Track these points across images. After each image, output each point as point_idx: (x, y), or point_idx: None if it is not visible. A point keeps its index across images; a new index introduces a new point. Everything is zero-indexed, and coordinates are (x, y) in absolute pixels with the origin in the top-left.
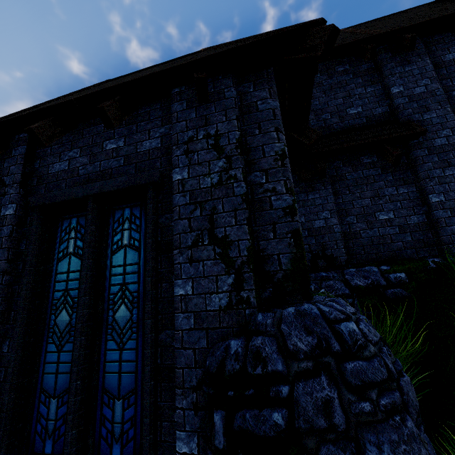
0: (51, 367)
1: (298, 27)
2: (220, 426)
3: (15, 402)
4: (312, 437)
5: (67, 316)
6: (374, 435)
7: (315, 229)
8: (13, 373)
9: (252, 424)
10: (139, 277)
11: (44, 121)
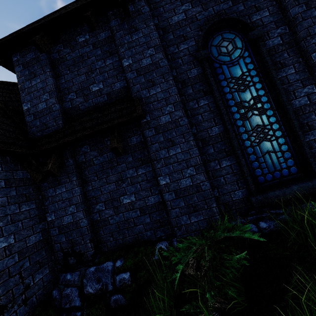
0: None
1: None
2: None
3: None
4: None
5: None
6: None
7: (64, 225)
8: None
9: None
10: None
11: None
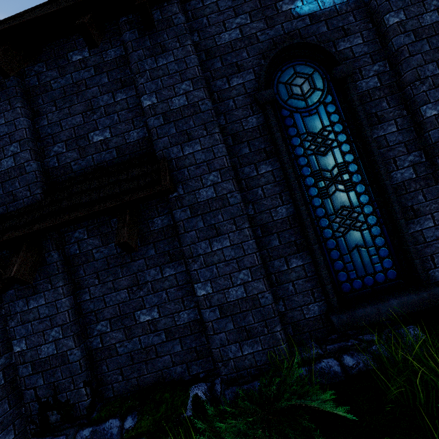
0: None
1: None
2: None
3: None
4: None
5: None
6: None
7: (42, 360)
8: None
9: None
10: None
11: None
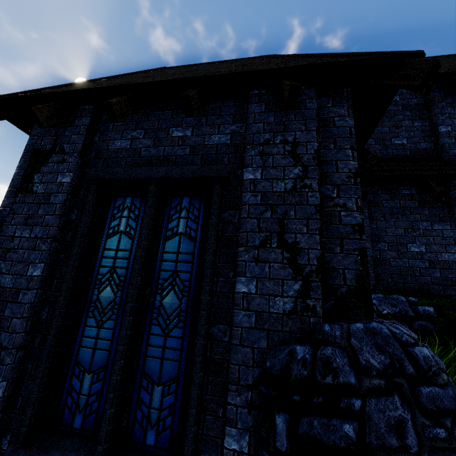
0: (89, 342)
1: (396, 55)
2: (282, 428)
3: (49, 371)
4: (384, 454)
5: (111, 293)
6: None
7: None
8: (52, 341)
9: (320, 432)
10: (192, 267)
11: (121, 97)
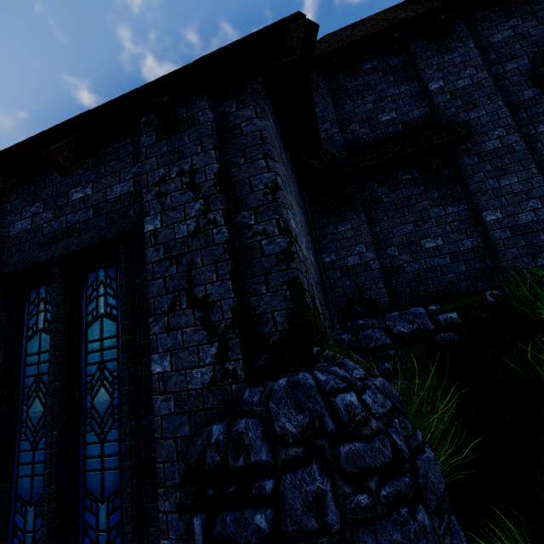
0: (26, 469)
1: (272, 26)
2: (199, 533)
3: None
4: (301, 542)
5: (40, 406)
6: (371, 535)
7: (348, 267)
8: None
9: (233, 530)
10: (119, 353)
11: None
